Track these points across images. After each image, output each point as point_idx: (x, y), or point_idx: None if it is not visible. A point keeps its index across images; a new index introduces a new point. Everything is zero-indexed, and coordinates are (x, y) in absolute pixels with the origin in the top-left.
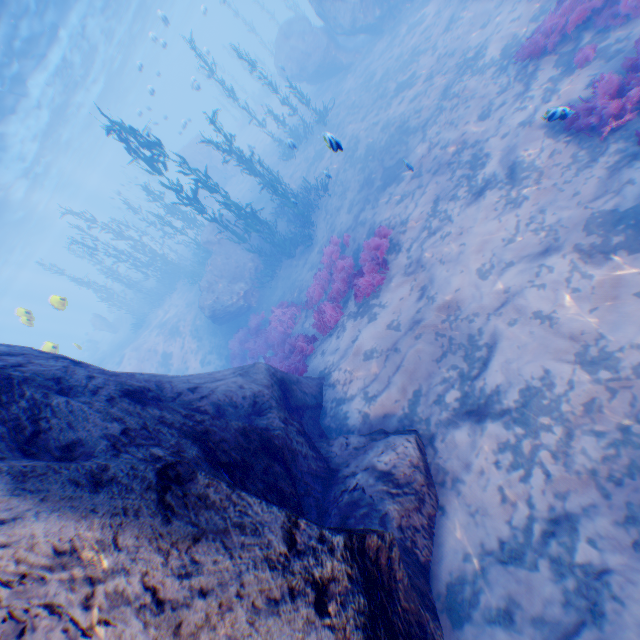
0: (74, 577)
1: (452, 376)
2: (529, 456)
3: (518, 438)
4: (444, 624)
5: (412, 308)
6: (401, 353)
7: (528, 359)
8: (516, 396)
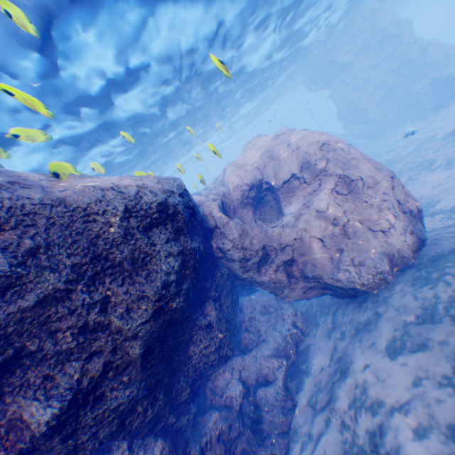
0: (344, 146)
1: None
2: (454, 217)
3: (449, 215)
4: None
5: None
6: None
7: (454, 200)
8: (449, 208)
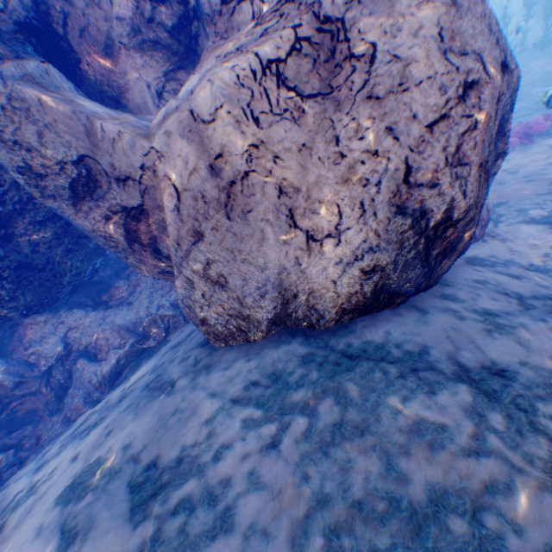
0: None
1: (547, 205)
2: None
3: None
4: (458, 261)
5: (538, 167)
6: (503, 185)
7: None
8: None
